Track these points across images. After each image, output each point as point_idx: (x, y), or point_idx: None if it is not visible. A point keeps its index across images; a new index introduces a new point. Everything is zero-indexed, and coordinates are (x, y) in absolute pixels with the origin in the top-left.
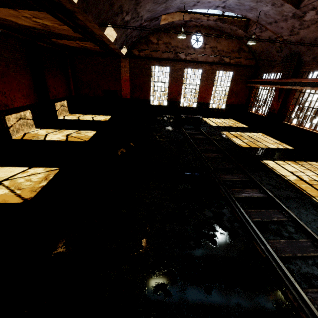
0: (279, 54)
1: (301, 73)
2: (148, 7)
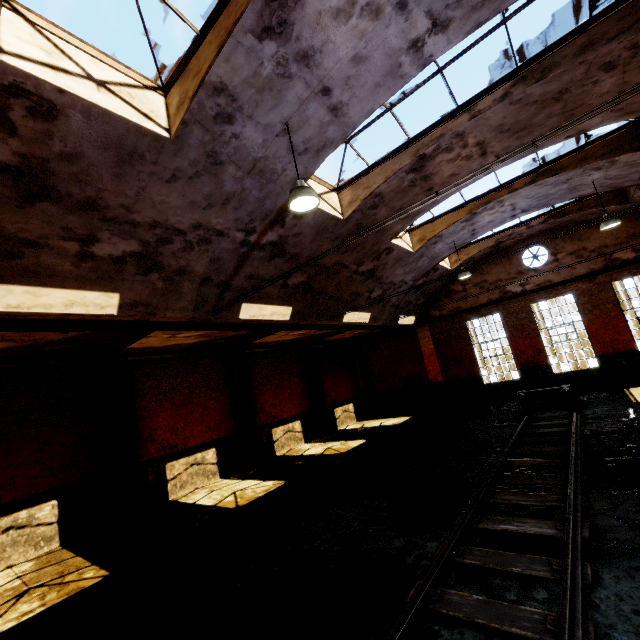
0: None
1: None
2: (401, 272)
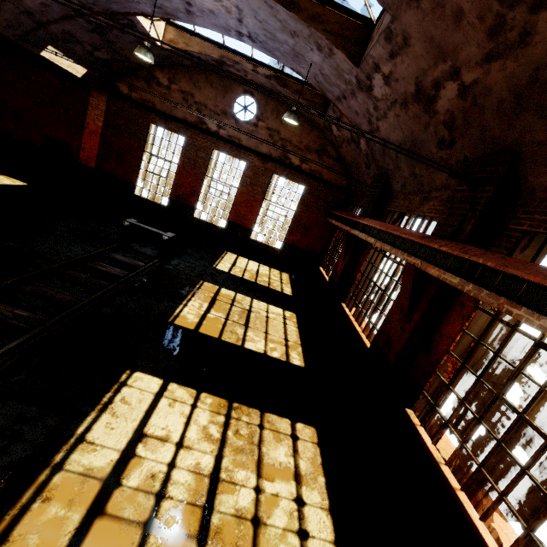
0: (369, 171)
1: (385, 213)
2: None
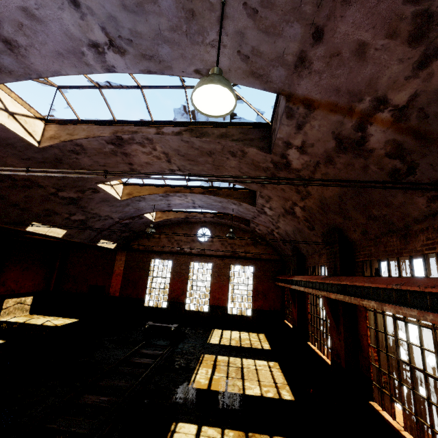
0: (287, 247)
1: (306, 269)
2: (108, 209)
